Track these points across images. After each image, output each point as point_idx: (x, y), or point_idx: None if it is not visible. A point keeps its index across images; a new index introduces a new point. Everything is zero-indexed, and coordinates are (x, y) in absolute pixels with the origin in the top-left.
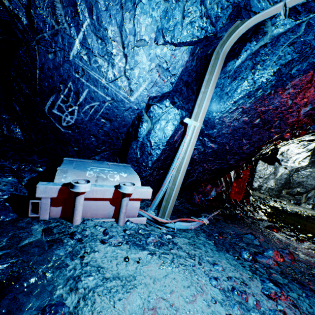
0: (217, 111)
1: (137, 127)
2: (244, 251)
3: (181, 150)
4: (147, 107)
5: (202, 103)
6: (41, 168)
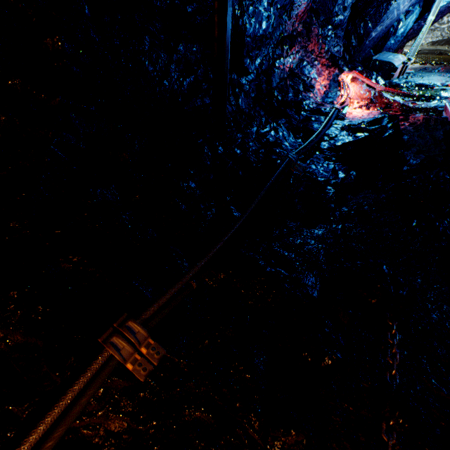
0: (440, 6)
1: (397, 28)
2: (436, 70)
3: (420, 35)
4: (407, 13)
5: (438, 5)
6: (363, 68)
